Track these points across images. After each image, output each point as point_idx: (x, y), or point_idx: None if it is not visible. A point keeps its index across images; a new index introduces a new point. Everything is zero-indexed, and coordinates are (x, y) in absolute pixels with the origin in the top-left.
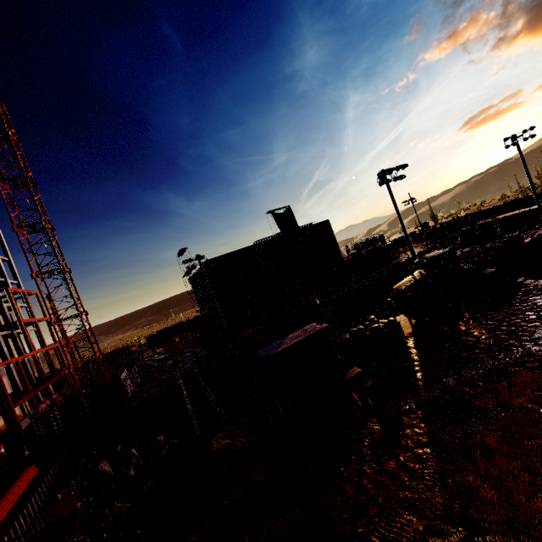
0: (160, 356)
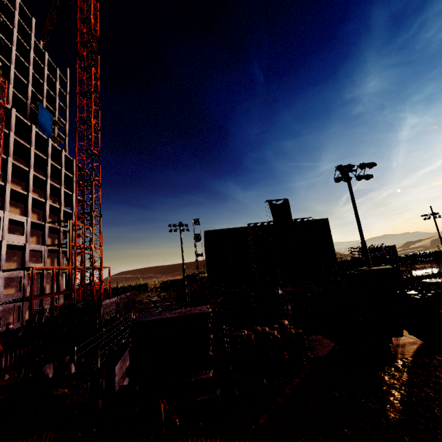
0: (156, 298)
